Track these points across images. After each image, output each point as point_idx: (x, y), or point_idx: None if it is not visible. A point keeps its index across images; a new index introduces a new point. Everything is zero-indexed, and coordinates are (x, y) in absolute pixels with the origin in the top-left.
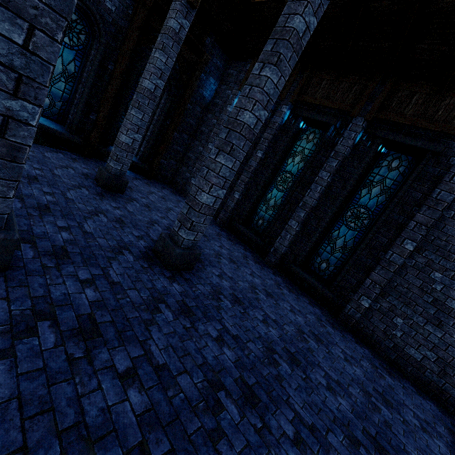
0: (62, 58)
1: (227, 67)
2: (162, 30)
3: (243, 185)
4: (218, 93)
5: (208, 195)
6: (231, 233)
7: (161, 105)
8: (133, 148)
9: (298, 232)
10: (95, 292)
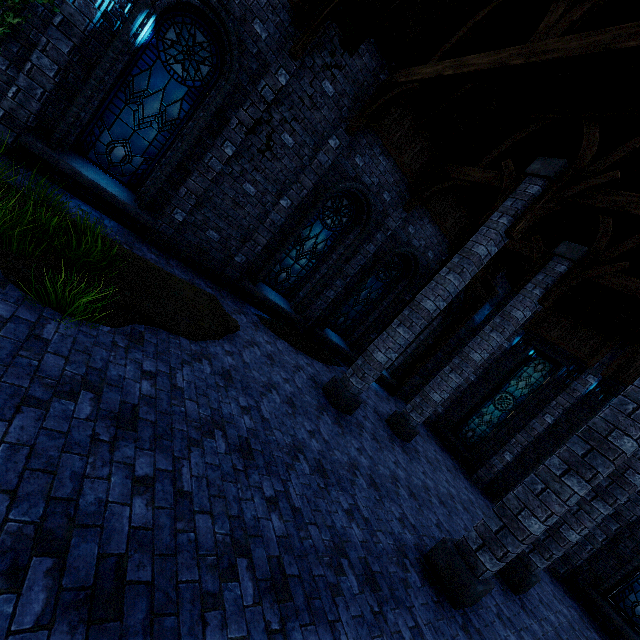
0: (371, 288)
1: (506, 295)
2: (502, 314)
3: (519, 448)
4: (490, 320)
5: (577, 534)
6: (491, 500)
7: (432, 327)
8: (437, 405)
9: (601, 546)
10: (512, 634)
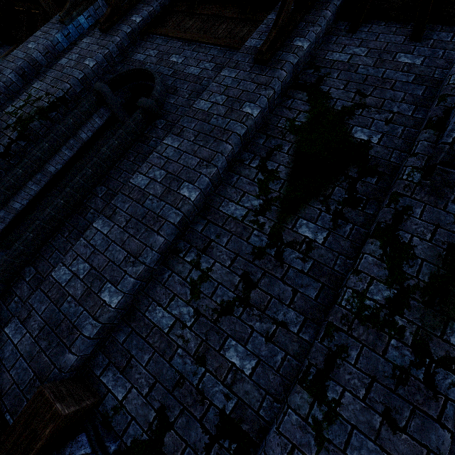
0: None
1: None
2: None
3: None
4: None
5: None
6: None
7: None
8: None
9: None
10: None
